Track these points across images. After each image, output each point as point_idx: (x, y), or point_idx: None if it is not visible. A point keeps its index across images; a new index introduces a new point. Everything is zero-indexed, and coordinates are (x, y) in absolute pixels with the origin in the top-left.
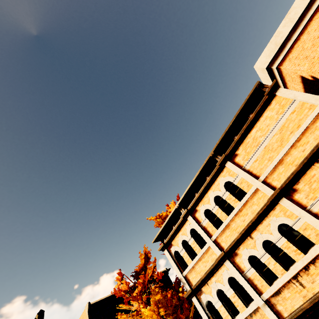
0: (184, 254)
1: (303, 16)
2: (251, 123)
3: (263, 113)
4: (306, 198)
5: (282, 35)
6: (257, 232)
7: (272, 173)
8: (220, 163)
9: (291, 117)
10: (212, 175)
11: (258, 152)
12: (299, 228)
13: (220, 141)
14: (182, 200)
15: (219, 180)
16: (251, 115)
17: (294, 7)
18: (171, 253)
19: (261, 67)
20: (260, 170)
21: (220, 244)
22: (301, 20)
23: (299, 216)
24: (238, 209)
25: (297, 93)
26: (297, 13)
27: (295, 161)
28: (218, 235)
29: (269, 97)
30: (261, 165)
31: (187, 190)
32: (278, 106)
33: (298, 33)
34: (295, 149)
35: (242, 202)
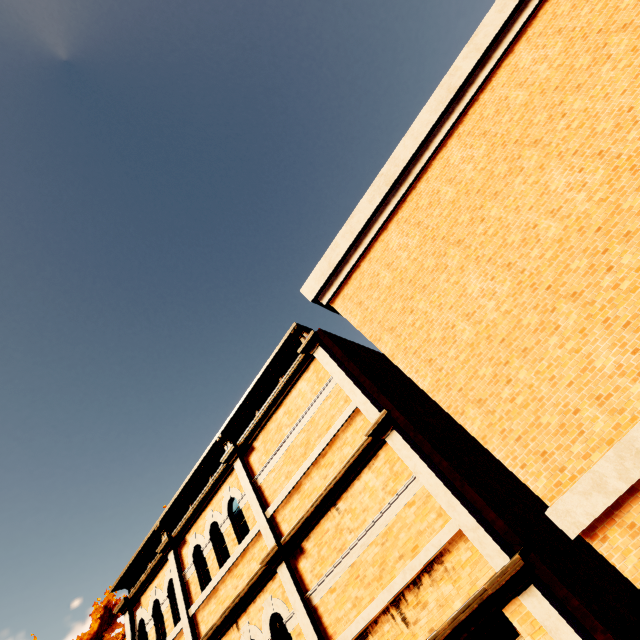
0: (151, 630)
1: (368, 229)
2: (280, 396)
3: (298, 382)
4: (312, 571)
5: (338, 251)
6: (247, 617)
7: (285, 505)
8: (227, 459)
9: (324, 406)
10: (214, 478)
11: (278, 455)
12: (293, 629)
13: (234, 415)
14: (169, 514)
15: (224, 491)
16: (280, 382)
17: (359, 210)
18: (135, 623)
19: (307, 296)
20: (273, 493)
21: (198, 627)
22: (365, 234)
23: (293, 608)
24: (232, 562)
25: (335, 367)
26: (360, 223)
27: (314, 493)
28: (201, 606)
29: (308, 356)
30: (276, 482)
31: (175, 498)
32: (316, 378)
33: (358, 257)
34: (317, 470)
35: (240, 550)
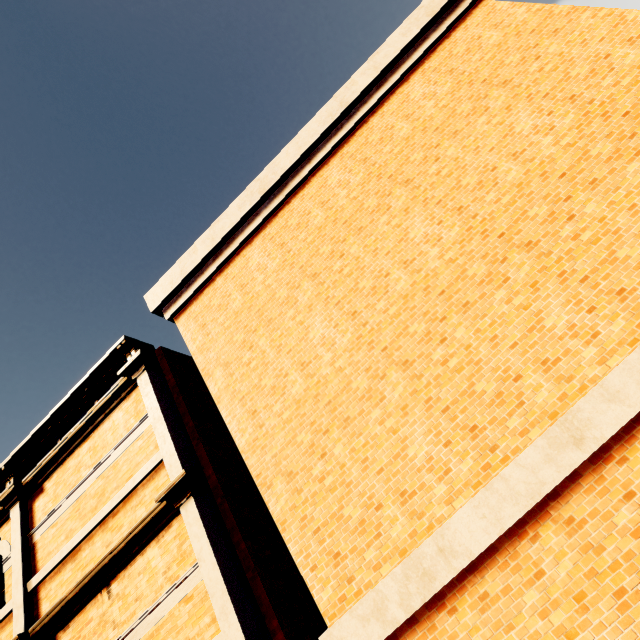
0: None
1: (233, 239)
2: (90, 425)
3: (114, 411)
4: None
5: (195, 257)
6: None
7: (55, 576)
8: (4, 502)
9: (133, 448)
10: None
11: (66, 505)
12: None
13: (27, 443)
14: None
15: None
16: (91, 408)
17: (227, 214)
18: None
19: (149, 304)
20: (47, 556)
21: None
22: (228, 244)
23: None
24: None
25: (154, 401)
26: (224, 229)
27: (90, 565)
28: None
29: (133, 380)
30: (54, 542)
31: None
32: (134, 409)
33: (215, 269)
34: (102, 534)
35: None
